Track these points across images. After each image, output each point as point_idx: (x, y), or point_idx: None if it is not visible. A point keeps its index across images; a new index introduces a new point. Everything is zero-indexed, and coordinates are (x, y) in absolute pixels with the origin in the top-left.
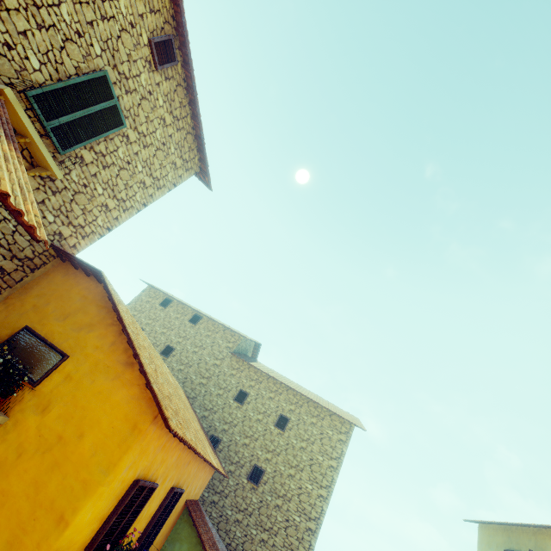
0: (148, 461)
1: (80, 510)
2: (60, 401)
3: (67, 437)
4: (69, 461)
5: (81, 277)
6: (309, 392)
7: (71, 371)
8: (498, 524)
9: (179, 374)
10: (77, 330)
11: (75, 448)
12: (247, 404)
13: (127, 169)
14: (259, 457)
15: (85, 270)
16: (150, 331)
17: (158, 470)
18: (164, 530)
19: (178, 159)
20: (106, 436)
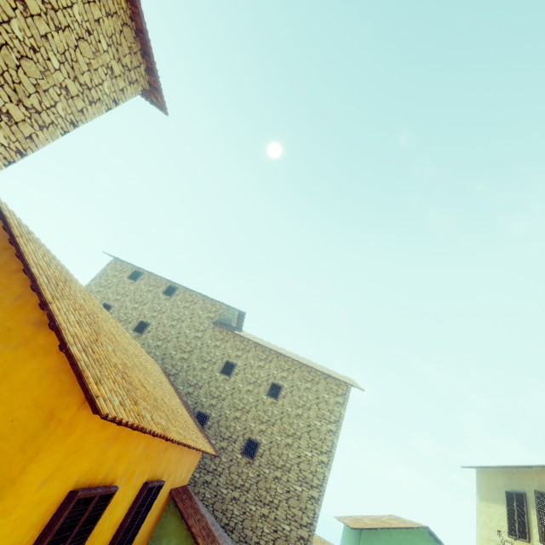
0: (91, 462)
1: None
2: None
3: None
4: None
5: None
6: (300, 357)
7: None
8: (497, 468)
9: (157, 351)
10: None
11: None
12: (235, 375)
13: (34, 60)
14: (253, 430)
15: None
16: (119, 307)
17: (116, 469)
18: (145, 529)
19: (115, 63)
20: None
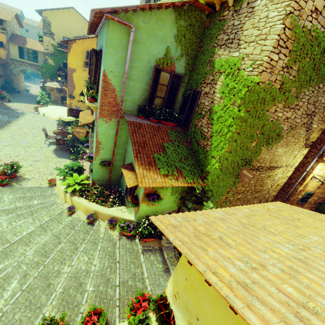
0: None
1: None
2: None
3: None
4: None
5: None
6: None
7: None
8: None
9: None
10: None
11: None
12: (29, 32)
13: None
14: None
15: None
16: None
17: None
18: None
19: None
20: None
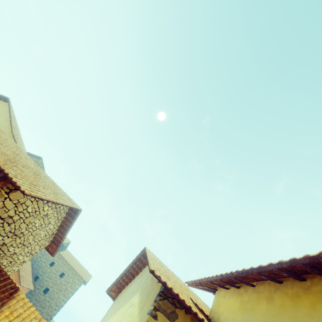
0: None
1: None
2: None
3: None
4: None
5: None
6: (79, 264)
7: None
8: None
9: None
10: None
11: None
12: (53, 266)
13: None
14: (50, 285)
15: None
16: None
17: None
18: None
19: None
20: None
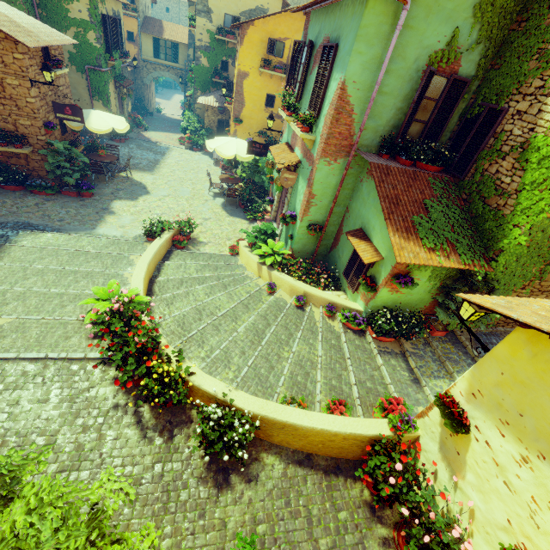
0: None
1: None
2: None
3: None
4: None
5: None
6: None
7: None
8: None
9: None
10: None
11: None
12: (155, 8)
13: None
14: None
15: None
16: None
17: None
18: None
19: None
20: None
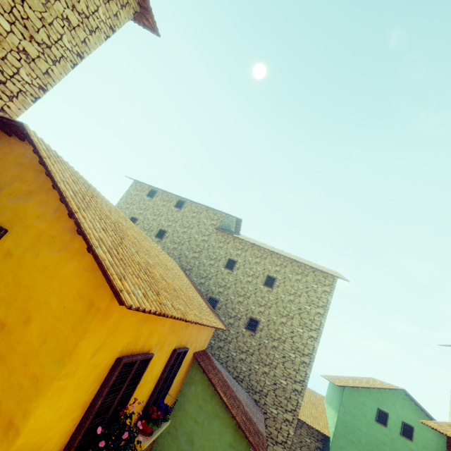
0: (130, 337)
1: (32, 413)
2: (0, 282)
3: (11, 324)
4: (14, 353)
5: (15, 144)
6: (290, 254)
7: (11, 247)
8: None
9: (174, 252)
10: (15, 200)
11: (21, 337)
12: (236, 269)
13: None
14: (253, 311)
15: (14, 132)
16: (143, 219)
17: (150, 341)
18: (178, 379)
19: None
20: (56, 319)
